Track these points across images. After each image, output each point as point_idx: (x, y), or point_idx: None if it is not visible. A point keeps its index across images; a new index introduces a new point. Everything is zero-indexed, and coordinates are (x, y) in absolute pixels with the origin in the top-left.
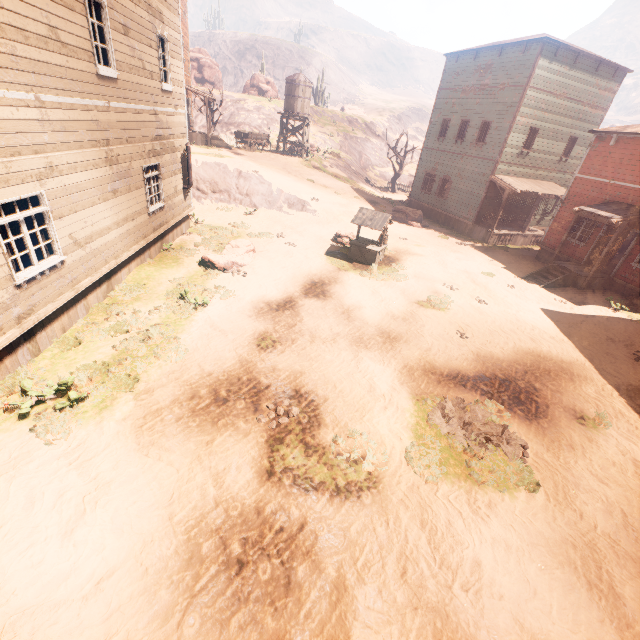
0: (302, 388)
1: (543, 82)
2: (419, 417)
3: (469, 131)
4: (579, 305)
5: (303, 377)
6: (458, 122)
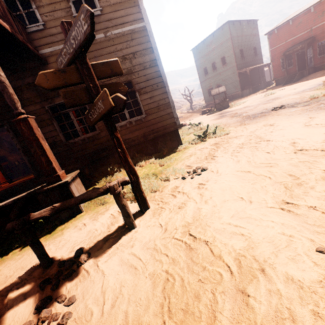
0: (272, 107)
1: (235, 34)
2: (322, 89)
3: (217, 65)
4: (314, 75)
5: (267, 108)
6: (210, 65)
